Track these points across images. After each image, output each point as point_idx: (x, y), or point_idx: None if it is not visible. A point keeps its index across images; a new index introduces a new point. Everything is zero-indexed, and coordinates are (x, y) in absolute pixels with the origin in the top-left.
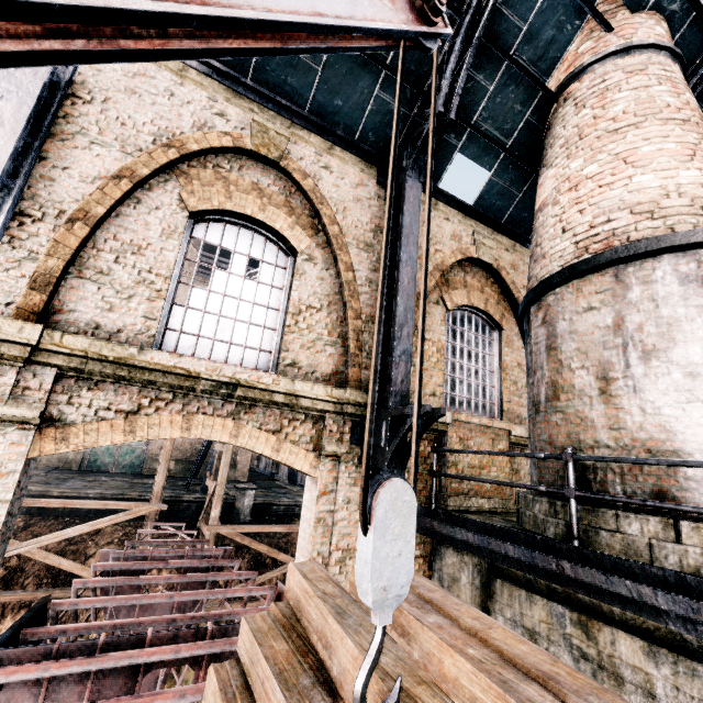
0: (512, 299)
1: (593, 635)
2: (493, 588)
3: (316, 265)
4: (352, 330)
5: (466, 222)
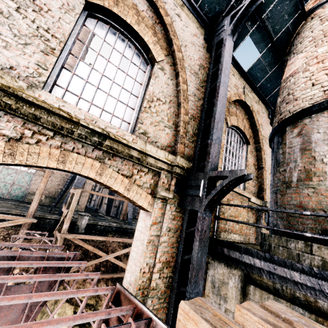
0: (255, 129)
1: None
2: (248, 290)
3: (165, 74)
4: (182, 120)
5: (241, 80)
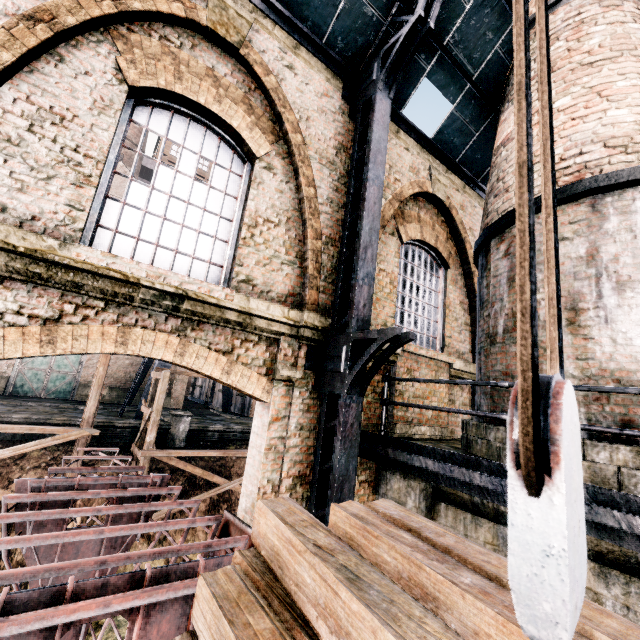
0: (459, 239)
1: None
2: (437, 511)
3: (276, 175)
4: (311, 250)
5: (424, 156)
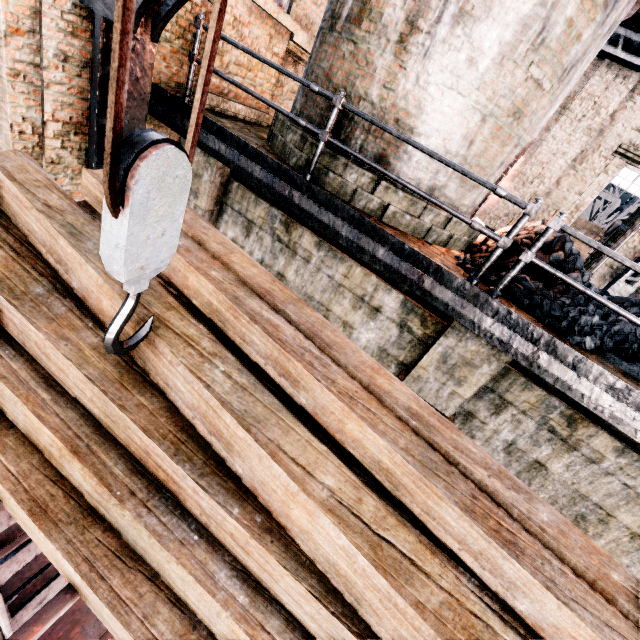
0: None
1: (291, 231)
2: (230, 188)
3: None
4: None
5: None
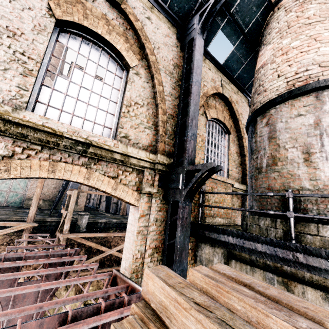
0: (235, 119)
1: (291, 289)
2: (230, 264)
3: (141, 78)
4: (161, 120)
5: (218, 73)
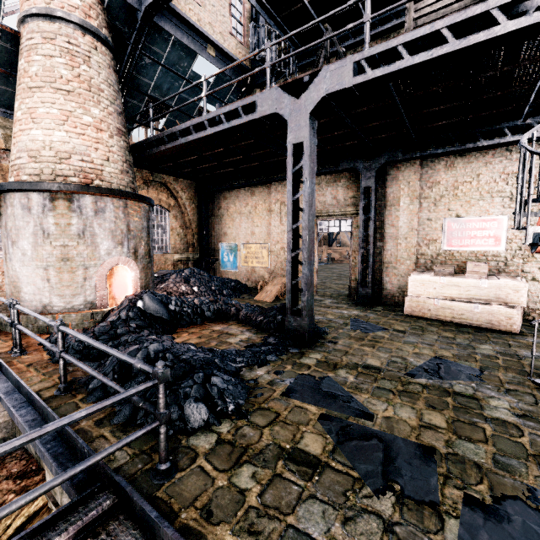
0: None
1: None
2: None
3: None
4: None
5: None
